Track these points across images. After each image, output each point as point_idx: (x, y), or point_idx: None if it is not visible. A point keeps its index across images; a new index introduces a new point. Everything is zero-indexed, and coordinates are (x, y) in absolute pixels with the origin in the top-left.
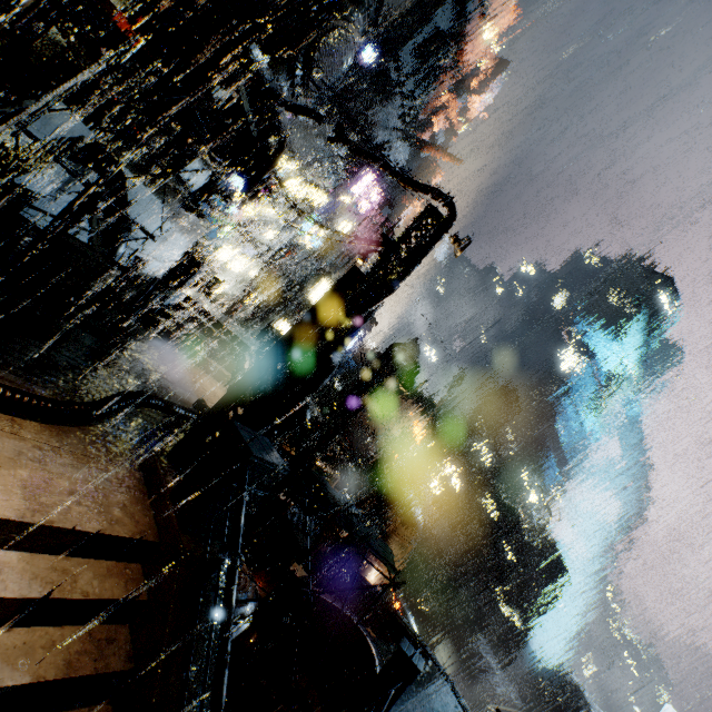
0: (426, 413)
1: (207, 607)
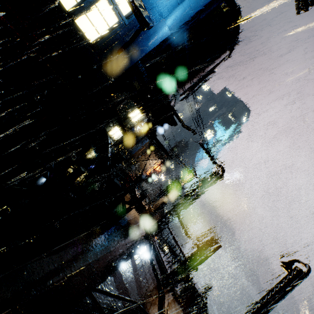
0: (161, 160)
1: None
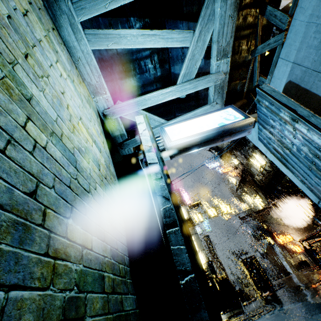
0: None
1: None
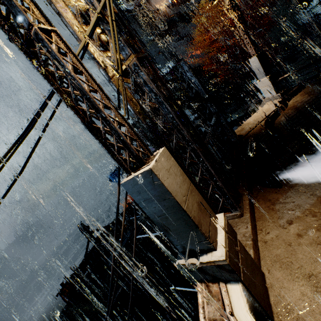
0: None
1: None
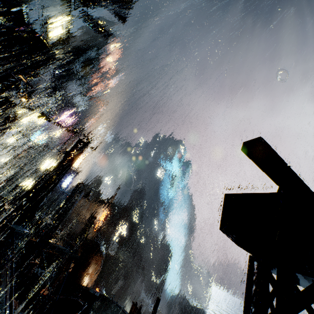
0: (105, 207)
1: (4, 277)
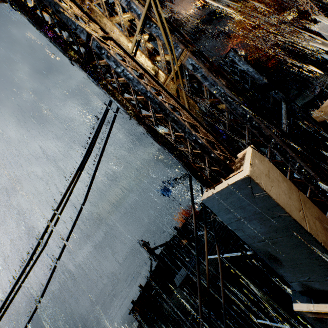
0: None
1: None
